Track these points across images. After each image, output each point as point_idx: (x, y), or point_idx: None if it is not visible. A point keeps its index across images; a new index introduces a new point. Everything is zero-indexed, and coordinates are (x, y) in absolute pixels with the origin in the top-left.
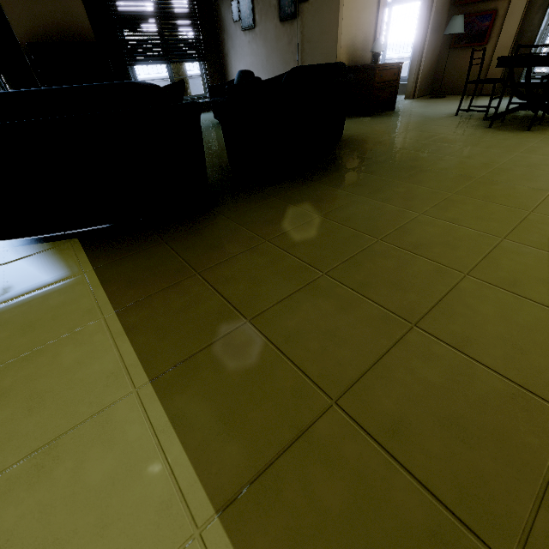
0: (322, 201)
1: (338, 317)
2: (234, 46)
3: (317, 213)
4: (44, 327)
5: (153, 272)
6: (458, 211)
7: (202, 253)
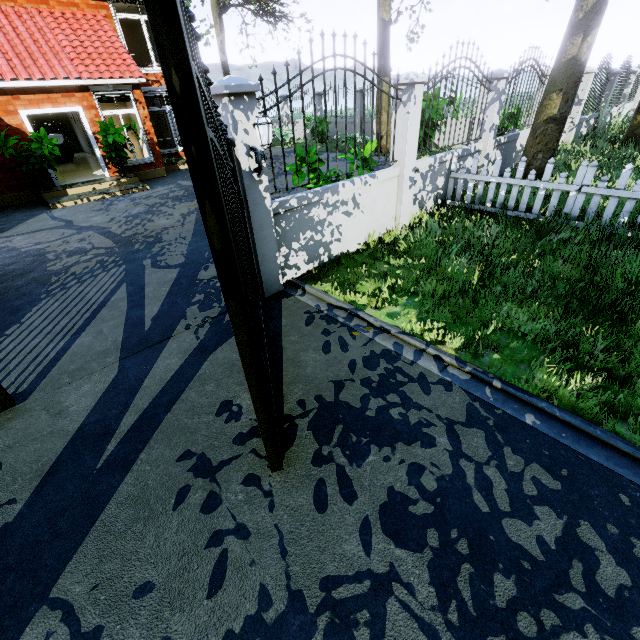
0: None
1: None
2: (75, 128)
3: None
4: None
5: None
6: None
7: None
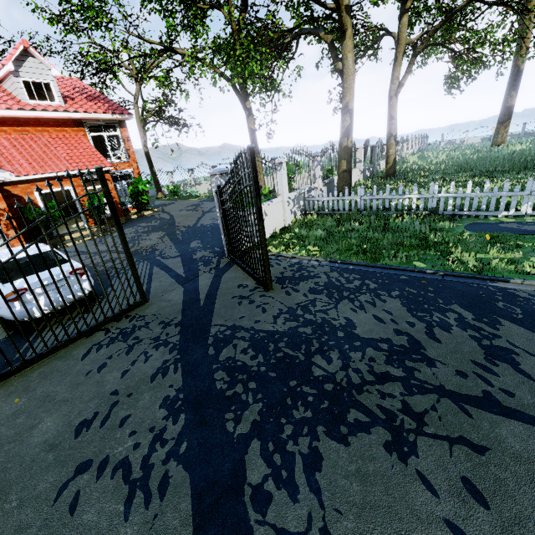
0: None
1: None
2: None
3: None
4: None
5: None
6: None
7: None
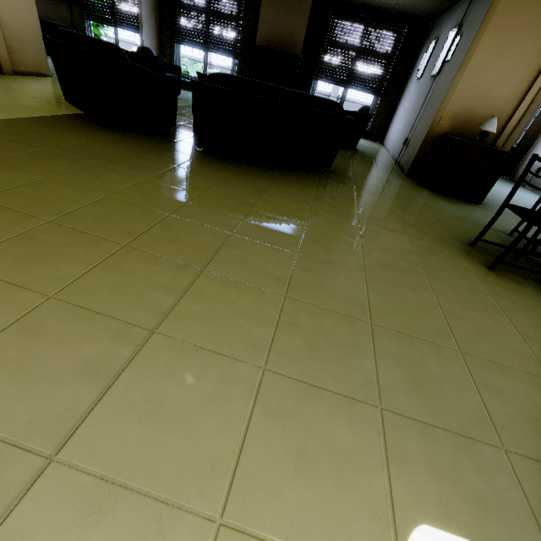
0: (160, 156)
1: (1, 148)
2: (407, 91)
3: (137, 153)
4: (1, 111)
5: (49, 123)
6: (158, 190)
7: (71, 130)
